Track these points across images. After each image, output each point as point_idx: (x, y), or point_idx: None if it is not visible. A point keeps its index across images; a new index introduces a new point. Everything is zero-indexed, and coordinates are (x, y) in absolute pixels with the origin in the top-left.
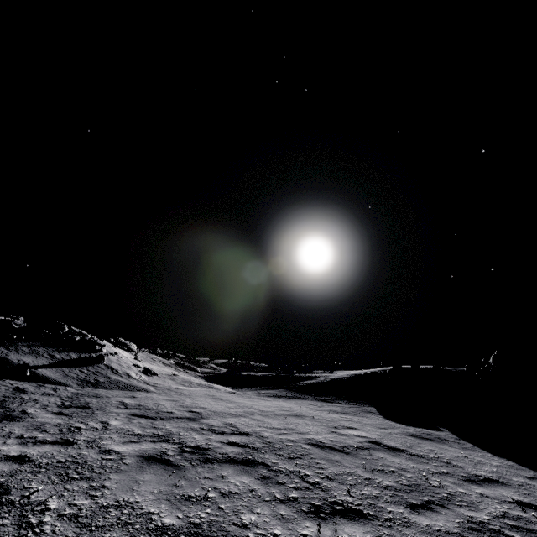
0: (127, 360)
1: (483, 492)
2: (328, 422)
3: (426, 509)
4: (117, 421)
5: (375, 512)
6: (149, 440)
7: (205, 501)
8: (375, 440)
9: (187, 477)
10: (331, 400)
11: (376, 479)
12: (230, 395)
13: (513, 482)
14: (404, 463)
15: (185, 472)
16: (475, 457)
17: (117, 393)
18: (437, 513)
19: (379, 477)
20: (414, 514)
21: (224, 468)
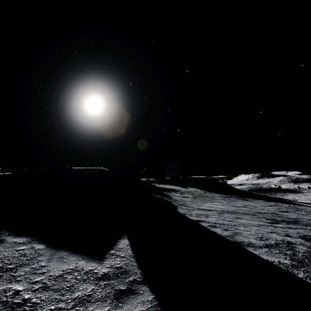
0: None
1: None
2: None
3: None
4: None
5: None
6: None
7: None
8: None
9: None
10: None
11: None
12: None
13: None
14: None
15: None
16: None
17: None
18: None
19: None
20: None
21: None
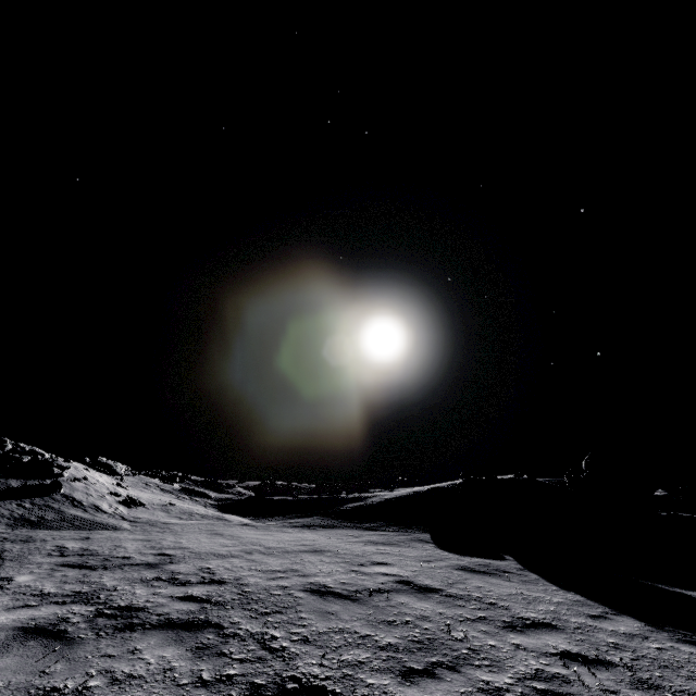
0: (101, 487)
1: (522, 642)
2: (355, 557)
3: (426, 676)
4: (30, 576)
5: (345, 687)
6: (57, 602)
7: (76, 694)
8: (406, 579)
9: (73, 657)
10: (376, 527)
11: (376, 636)
12: (239, 528)
13: (569, 624)
14: (431, 609)
15: (75, 649)
16: (533, 593)
17: (64, 534)
18: (439, 681)
19: (383, 631)
20: (403, 686)
21: (147, 637)
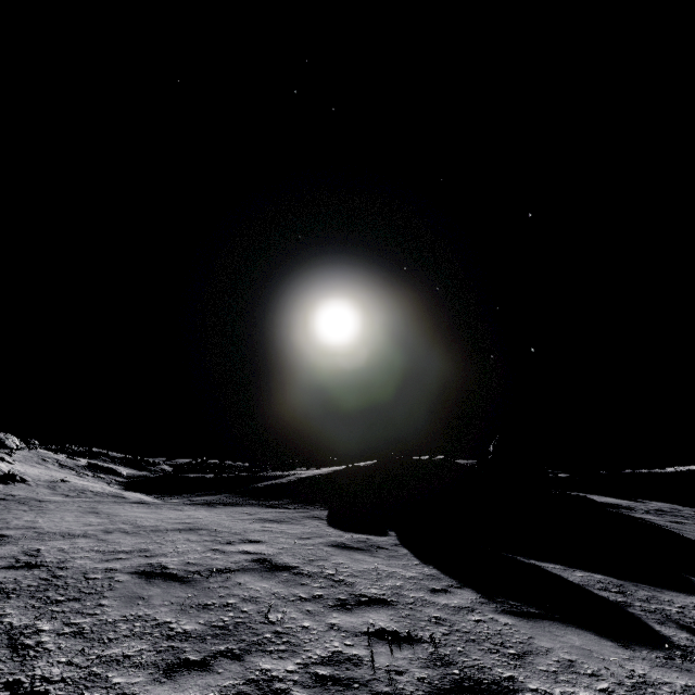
0: None
1: (341, 621)
2: (229, 535)
3: (195, 669)
4: None
5: (75, 691)
6: None
7: None
8: (266, 557)
9: None
10: (279, 505)
11: (175, 622)
12: (128, 506)
13: (405, 599)
14: (267, 589)
15: None
16: (391, 568)
17: None
18: (206, 674)
19: (189, 617)
20: (154, 684)
21: None
